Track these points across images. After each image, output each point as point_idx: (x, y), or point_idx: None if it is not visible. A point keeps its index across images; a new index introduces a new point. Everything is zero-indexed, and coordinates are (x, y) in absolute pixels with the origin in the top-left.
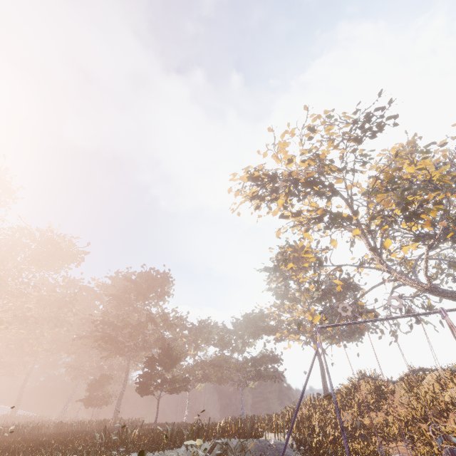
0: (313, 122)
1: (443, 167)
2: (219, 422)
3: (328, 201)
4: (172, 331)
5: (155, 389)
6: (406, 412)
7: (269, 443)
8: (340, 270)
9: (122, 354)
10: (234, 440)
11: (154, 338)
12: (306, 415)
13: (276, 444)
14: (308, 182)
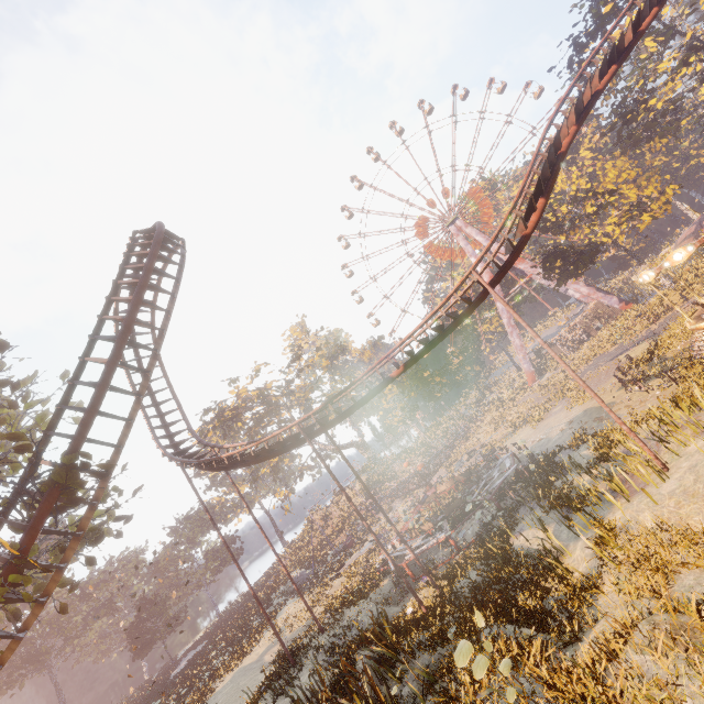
0: (259, 367)
1: (332, 383)
2: (261, 594)
3: (276, 416)
4: (103, 592)
5: (161, 638)
6: (340, 520)
7: (297, 576)
8: (288, 453)
9: (42, 667)
10: (283, 588)
11: (93, 613)
12: (292, 557)
13: (300, 574)
14: (267, 413)
